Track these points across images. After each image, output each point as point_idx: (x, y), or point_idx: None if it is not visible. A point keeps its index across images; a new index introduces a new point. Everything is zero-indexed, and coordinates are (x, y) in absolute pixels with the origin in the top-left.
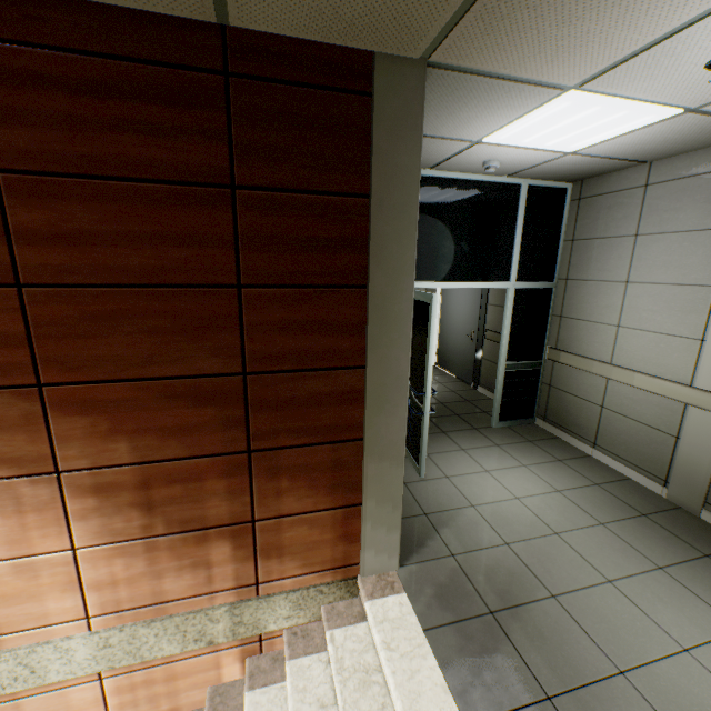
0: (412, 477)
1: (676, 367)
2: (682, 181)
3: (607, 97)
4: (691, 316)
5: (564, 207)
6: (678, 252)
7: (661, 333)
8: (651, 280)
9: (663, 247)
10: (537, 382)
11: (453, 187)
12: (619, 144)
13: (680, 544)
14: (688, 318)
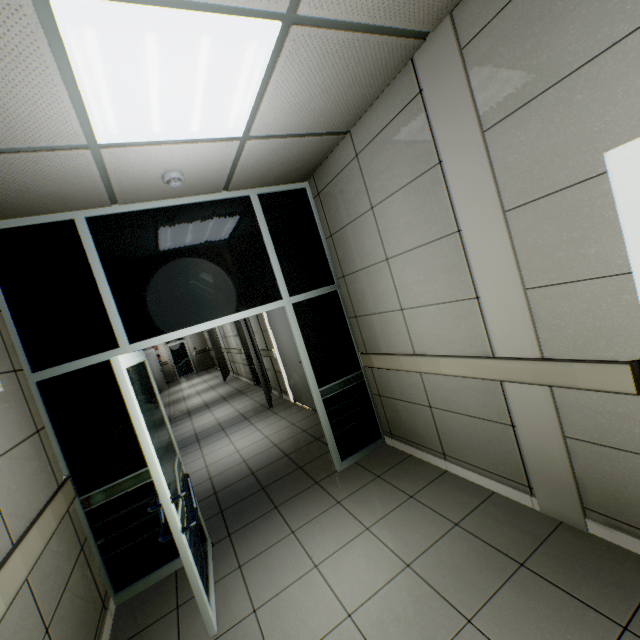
0: (199, 639)
1: (470, 338)
2: (380, 136)
3: (133, 5)
4: (454, 273)
5: (311, 206)
6: (411, 209)
7: (439, 303)
8: (404, 248)
9: (397, 209)
10: (367, 396)
11: (162, 217)
12: (281, 110)
13: (583, 617)
14: (453, 277)
